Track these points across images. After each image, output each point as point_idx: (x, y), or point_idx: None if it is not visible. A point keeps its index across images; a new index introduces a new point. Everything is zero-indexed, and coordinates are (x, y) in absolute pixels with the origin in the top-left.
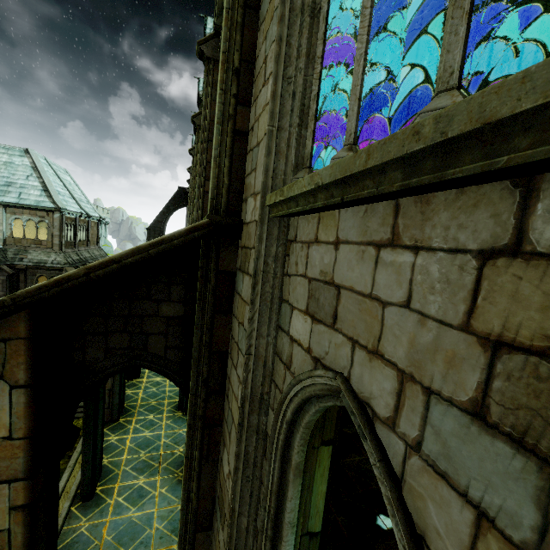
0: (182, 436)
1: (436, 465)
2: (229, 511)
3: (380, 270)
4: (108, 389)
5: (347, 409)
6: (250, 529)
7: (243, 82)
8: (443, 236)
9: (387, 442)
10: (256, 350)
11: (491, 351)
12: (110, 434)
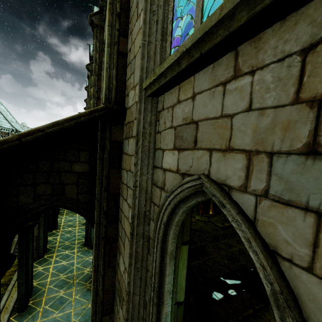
0: (88, 261)
1: (282, 198)
2: (126, 293)
3: (227, 97)
4: (35, 236)
5: (209, 194)
6: (141, 303)
7: (123, 22)
8: (272, 54)
9: (241, 201)
10: (140, 183)
11: (317, 107)
12: (37, 266)
